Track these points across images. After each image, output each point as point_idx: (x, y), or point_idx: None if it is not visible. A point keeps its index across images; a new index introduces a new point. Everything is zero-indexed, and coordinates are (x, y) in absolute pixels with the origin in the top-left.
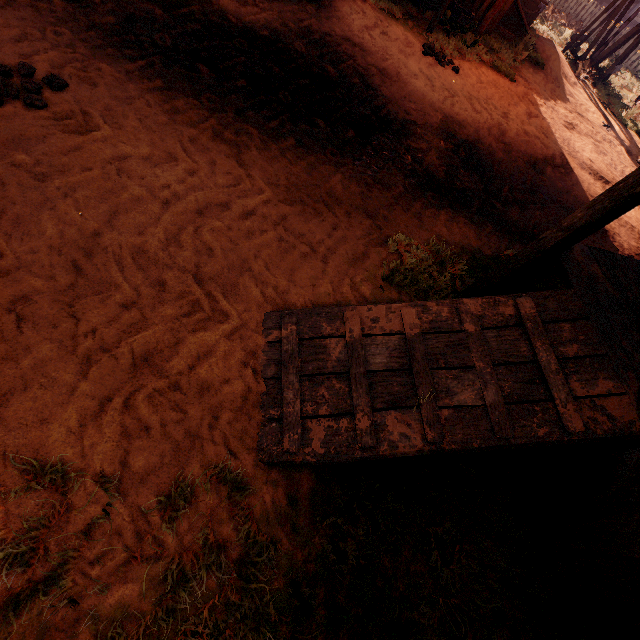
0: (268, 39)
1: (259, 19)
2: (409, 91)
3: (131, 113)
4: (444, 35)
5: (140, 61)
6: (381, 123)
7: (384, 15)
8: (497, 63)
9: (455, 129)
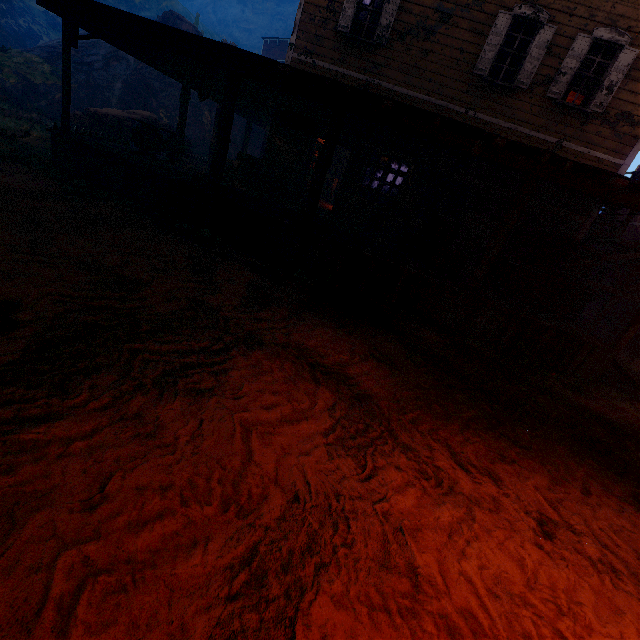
0: None
1: None
2: None
3: None
4: None
5: None
6: None
7: None
8: None
9: None
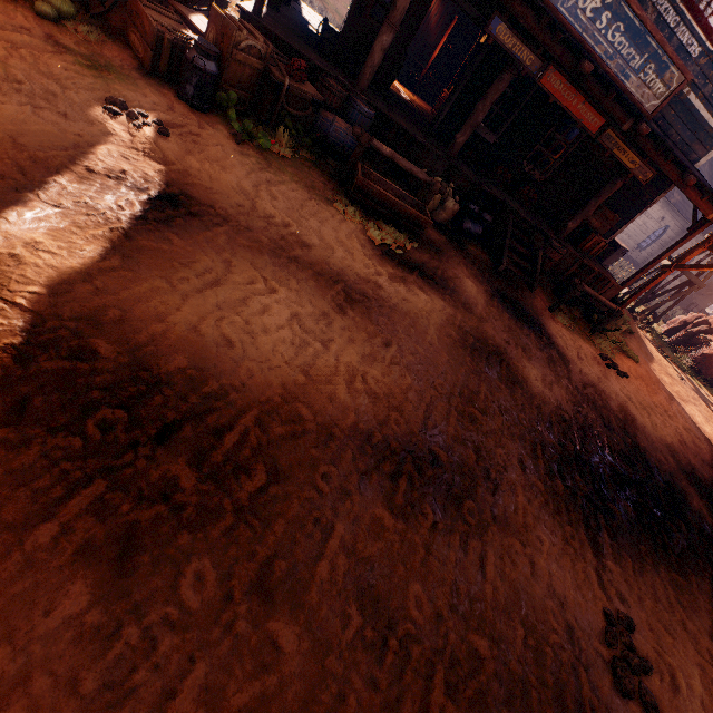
0: (584, 424)
1: (566, 400)
2: (641, 428)
3: (658, 623)
4: (597, 335)
5: (606, 535)
6: (672, 492)
7: (568, 329)
8: (627, 350)
9: (680, 461)
